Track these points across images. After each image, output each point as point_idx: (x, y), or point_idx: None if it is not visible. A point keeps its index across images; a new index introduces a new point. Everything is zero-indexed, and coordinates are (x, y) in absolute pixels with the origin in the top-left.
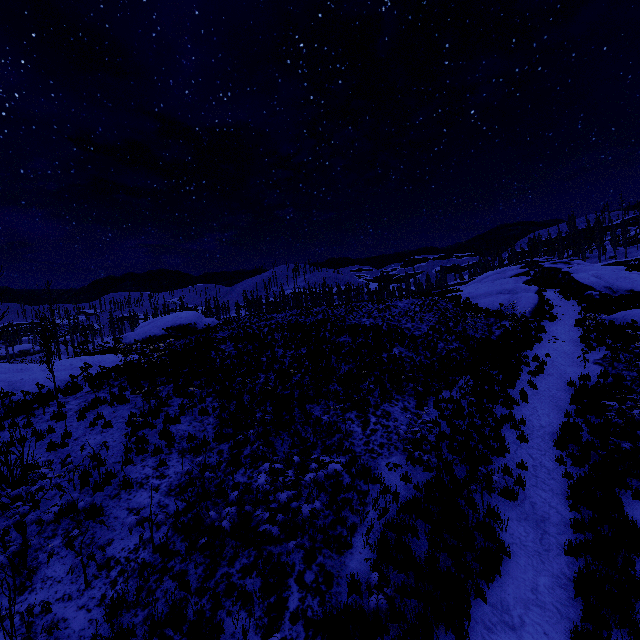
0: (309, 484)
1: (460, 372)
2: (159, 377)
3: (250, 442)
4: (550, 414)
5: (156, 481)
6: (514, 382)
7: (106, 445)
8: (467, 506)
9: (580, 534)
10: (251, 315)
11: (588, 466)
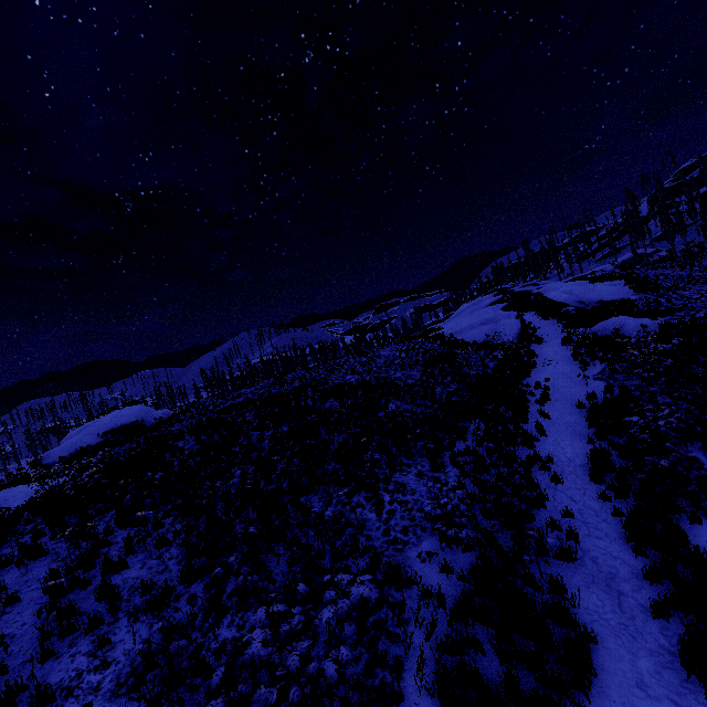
0: (327, 621)
1: (468, 416)
2: (94, 504)
3: (233, 571)
4: (573, 444)
5: (94, 677)
6: (526, 416)
7: (2, 642)
8: (526, 585)
9: (657, 585)
10: (214, 396)
11: (633, 496)
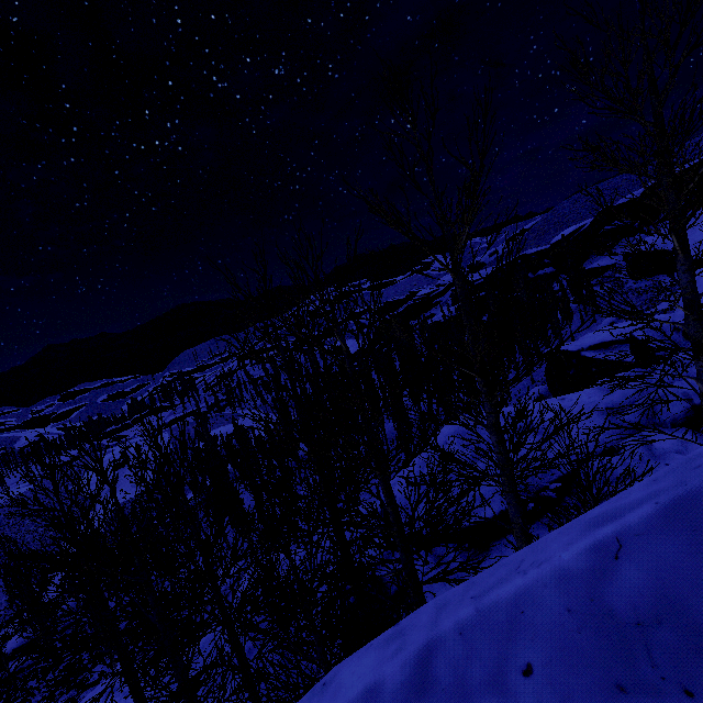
0: None
1: None
2: None
3: None
4: None
5: None
6: None
7: None
8: None
9: None
10: None
11: None
